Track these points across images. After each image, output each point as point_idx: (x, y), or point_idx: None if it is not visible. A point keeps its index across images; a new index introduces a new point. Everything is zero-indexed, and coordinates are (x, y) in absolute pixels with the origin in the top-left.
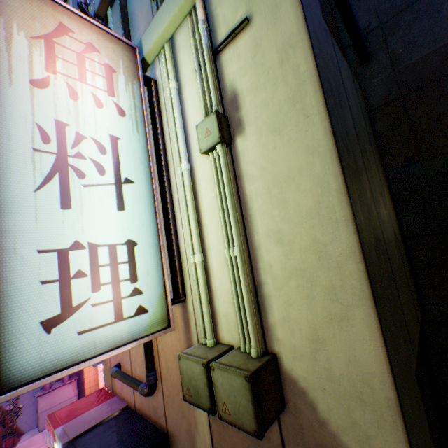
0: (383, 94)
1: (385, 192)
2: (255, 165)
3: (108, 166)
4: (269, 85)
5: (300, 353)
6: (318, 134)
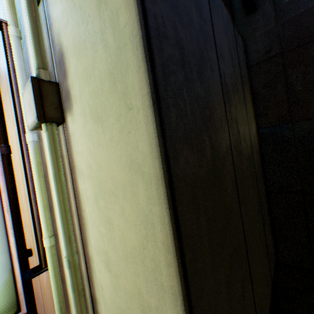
0: (265, 48)
1: (255, 154)
2: (83, 158)
3: None
4: (89, 44)
5: None
6: (142, 143)
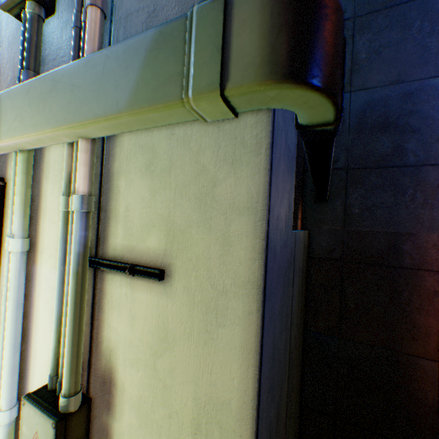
0: (328, 246)
1: (299, 375)
2: None
3: None
4: (166, 438)
5: None
6: None
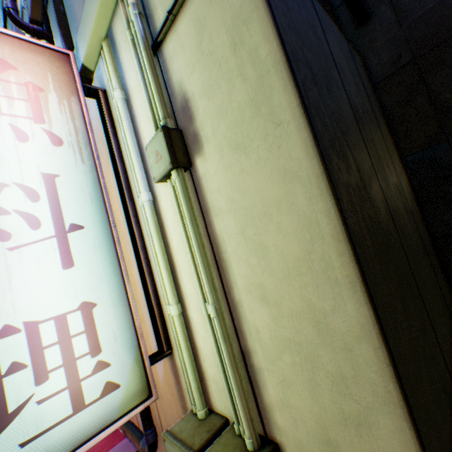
0: (391, 59)
1: (404, 187)
2: (221, 195)
3: (44, 215)
4: (223, 83)
5: (308, 451)
6: (296, 151)
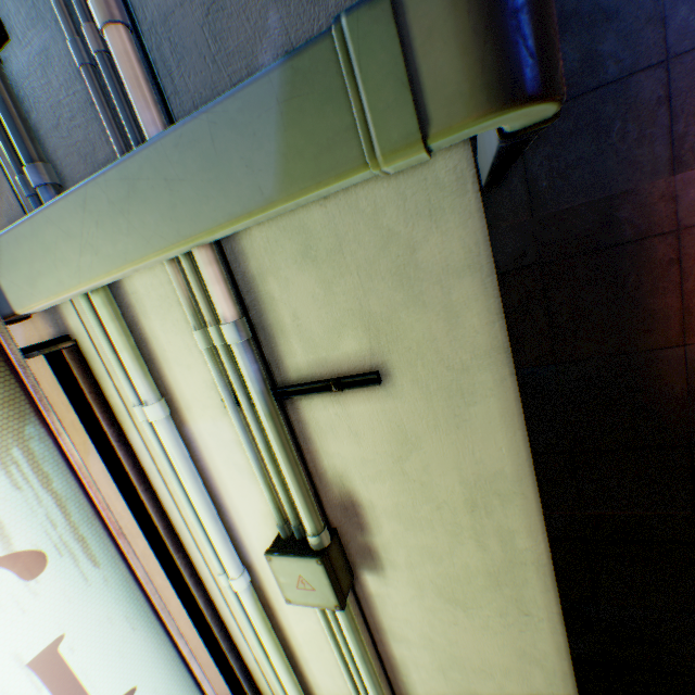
0: (515, 251)
1: None
2: (411, 626)
3: None
4: (441, 527)
5: None
6: (543, 643)
